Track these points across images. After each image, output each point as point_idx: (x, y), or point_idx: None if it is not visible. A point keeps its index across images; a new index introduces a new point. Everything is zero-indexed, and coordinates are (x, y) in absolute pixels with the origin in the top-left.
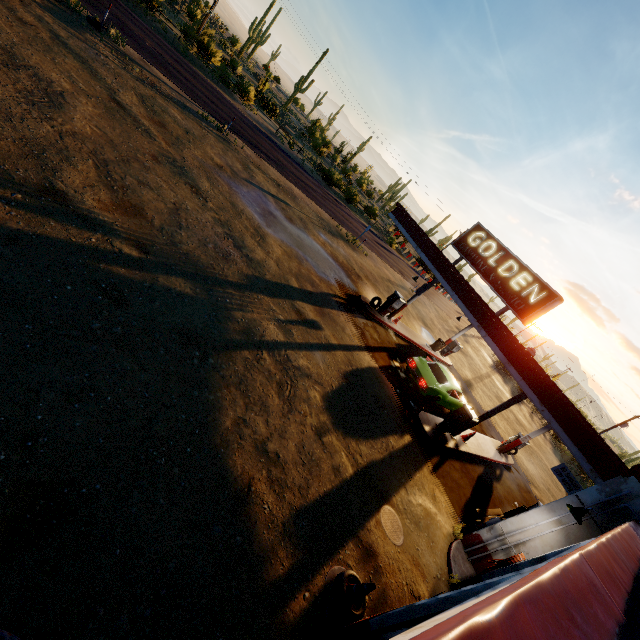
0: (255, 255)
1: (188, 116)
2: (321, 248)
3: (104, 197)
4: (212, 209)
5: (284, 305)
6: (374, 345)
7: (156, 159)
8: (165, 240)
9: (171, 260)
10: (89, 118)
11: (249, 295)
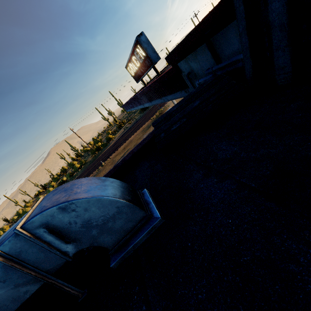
0: None
1: None
2: None
3: None
4: None
5: None
6: None
7: None
8: None
9: None
10: None
11: None
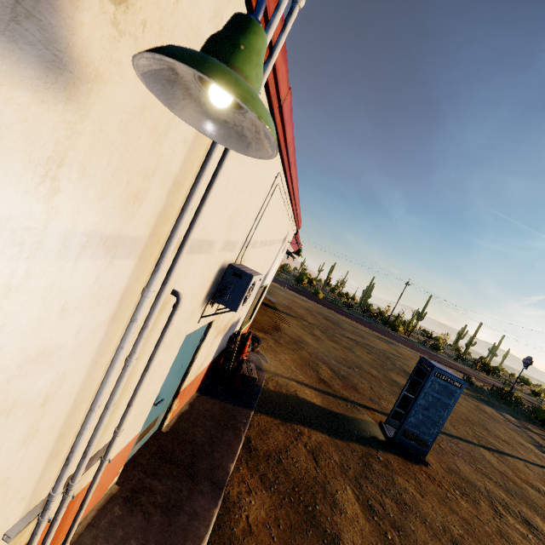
0: None
1: None
2: None
3: None
4: None
5: None
6: None
7: None
8: None
9: None
10: None
11: None
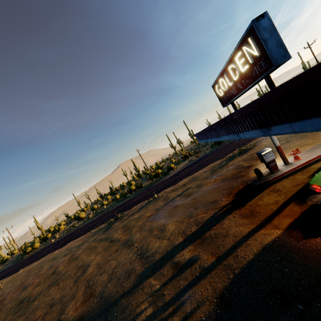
0: (152, 250)
1: (141, 210)
2: (212, 186)
3: (79, 303)
4: (135, 247)
5: (164, 271)
6: (273, 210)
7: (116, 250)
8: (97, 300)
9: (93, 313)
10: (95, 263)
11: (136, 291)
